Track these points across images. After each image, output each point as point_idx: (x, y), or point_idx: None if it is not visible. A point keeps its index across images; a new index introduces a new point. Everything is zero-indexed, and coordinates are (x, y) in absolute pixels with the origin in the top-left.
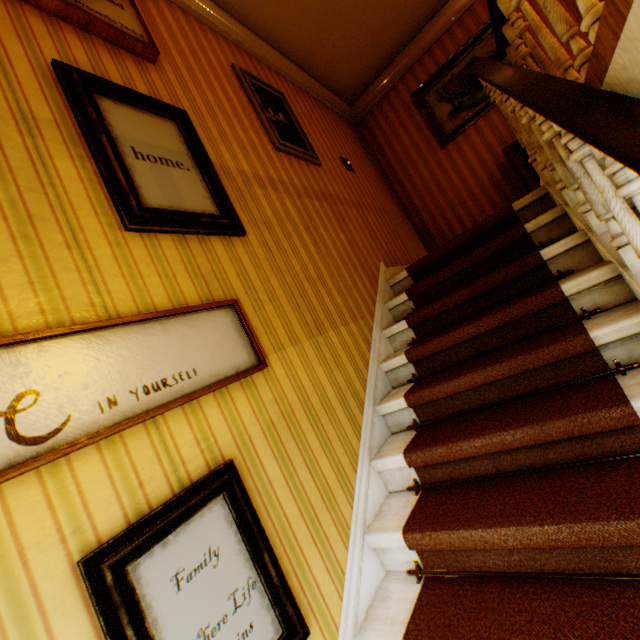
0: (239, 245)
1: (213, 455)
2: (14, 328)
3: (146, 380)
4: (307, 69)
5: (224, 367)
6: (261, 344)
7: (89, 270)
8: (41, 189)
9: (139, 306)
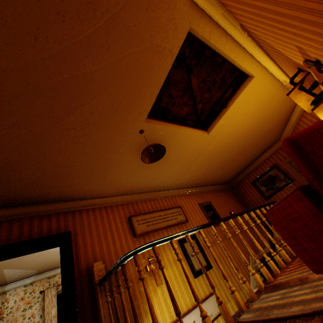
0: (211, 271)
1: None
2: (189, 307)
3: None
4: (214, 184)
5: (216, 311)
6: None
7: None
8: (184, 274)
9: (200, 297)
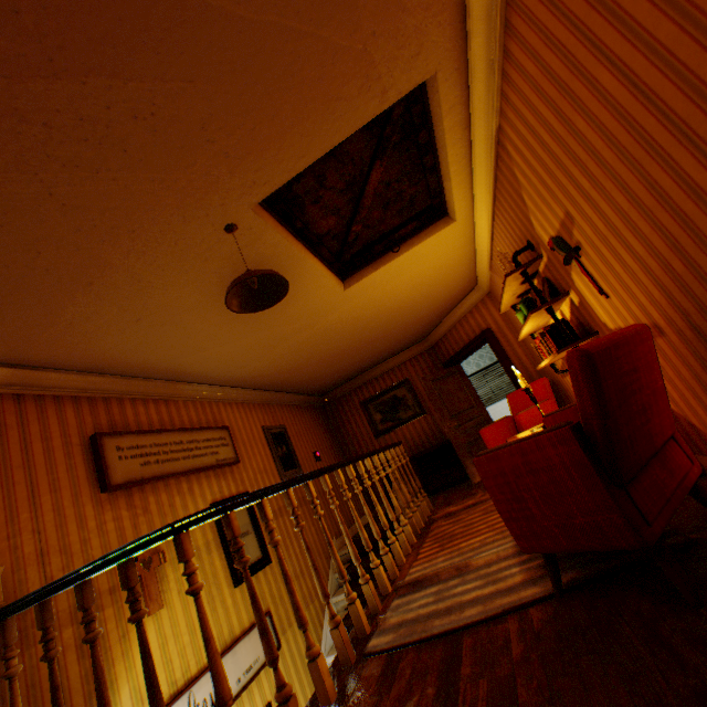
0: (269, 569)
1: (265, 699)
2: None
3: (247, 666)
4: (298, 392)
5: None
6: (278, 631)
7: (228, 615)
8: (214, 580)
9: (241, 627)
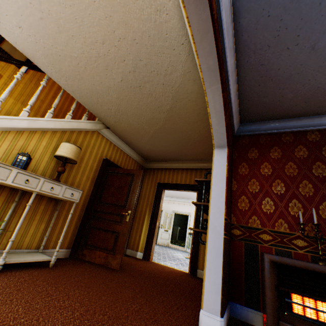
0: None
1: None
2: None
3: None
4: None
5: None
6: None
7: None
8: None
9: None
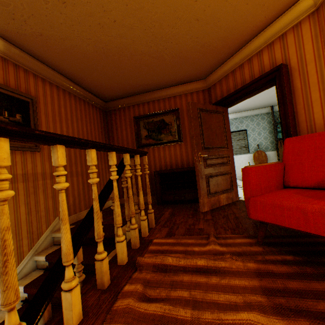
0: None
1: None
2: None
3: None
4: (75, 81)
5: None
6: None
7: None
8: None
9: None
